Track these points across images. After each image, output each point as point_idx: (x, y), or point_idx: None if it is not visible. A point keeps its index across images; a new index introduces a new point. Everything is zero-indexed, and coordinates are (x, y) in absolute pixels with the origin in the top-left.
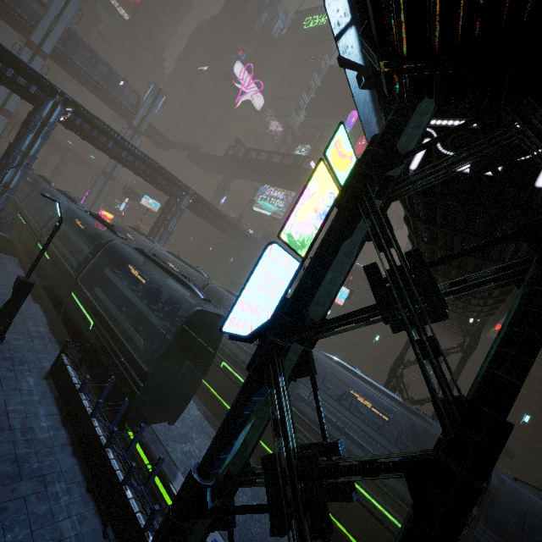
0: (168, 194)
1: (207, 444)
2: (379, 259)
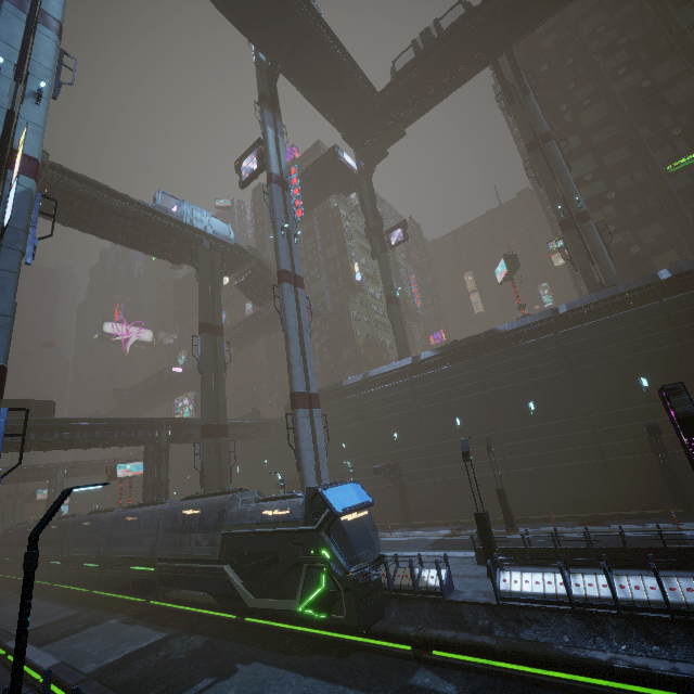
0: (41, 479)
1: None
2: None
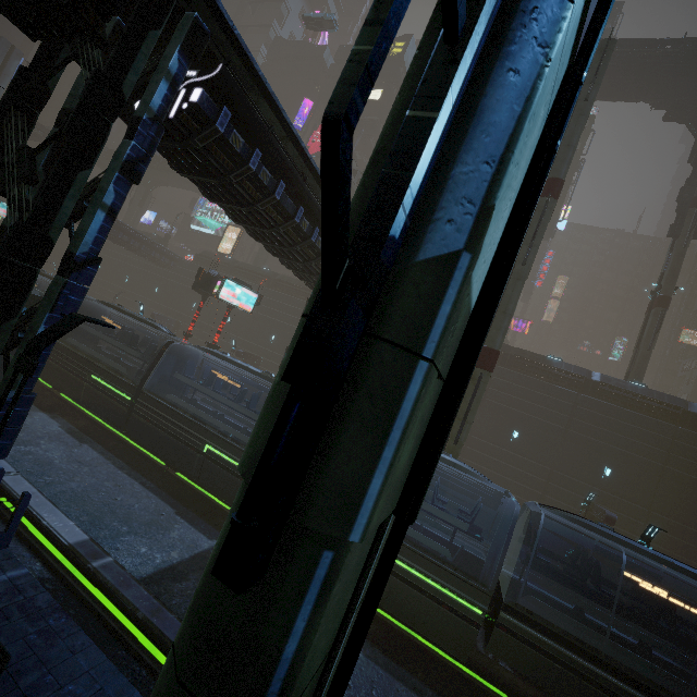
0: None
1: (61, 448)
2: (5, 156)
